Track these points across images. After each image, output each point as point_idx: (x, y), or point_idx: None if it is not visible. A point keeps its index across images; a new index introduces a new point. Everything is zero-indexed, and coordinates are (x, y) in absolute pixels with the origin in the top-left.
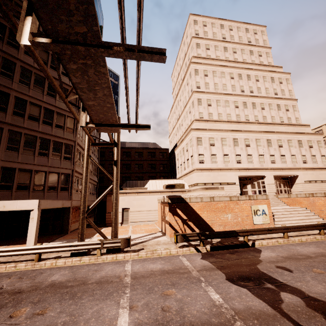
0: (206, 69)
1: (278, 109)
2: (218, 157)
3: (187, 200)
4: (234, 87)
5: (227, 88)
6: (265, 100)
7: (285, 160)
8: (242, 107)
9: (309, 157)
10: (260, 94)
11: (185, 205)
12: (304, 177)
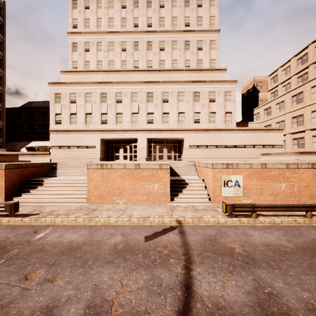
0: None
1: (186, 48)
2: (79, 116)
3: None
4: (125, 20)
5: (114, 24)
6: (167, 36)
7: (169, 119)
8: (132, 50)
9: (206, 115)
10: (161, 28)
11: None
12: (190, 140)
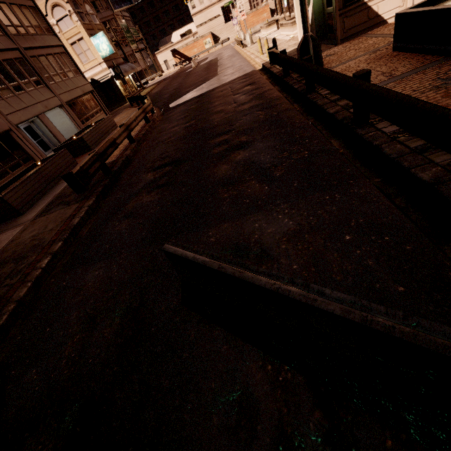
0: None
1: None
2: None
3: (178, 50)
4: None
5: None
6: None
7: None
8: None
9: None
10: None
11: (178, 52)
12: None
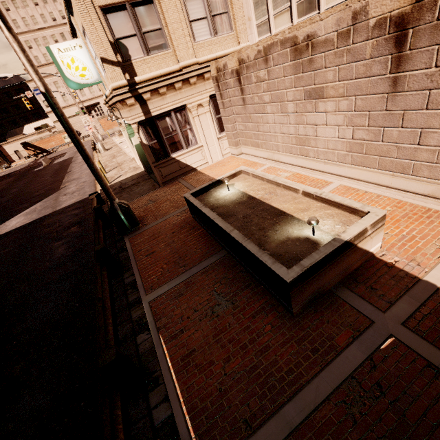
0: (3, 0)
1: None
2: (59, 98)
3: (30, 143)
4: (44, 17)
5: (38, 21)
6: None
7: None
8: (62, 40)
9: None
10: None
11: (30, 144)
12: None
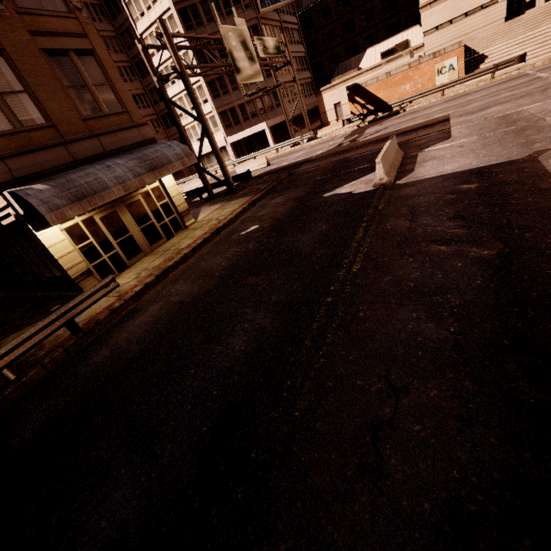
0: None
1: None
2: None
3: (363, 86)
4: None
5: None
6: None
7: None
8: None
9: None
10: None
11: (362, 90)
12: None
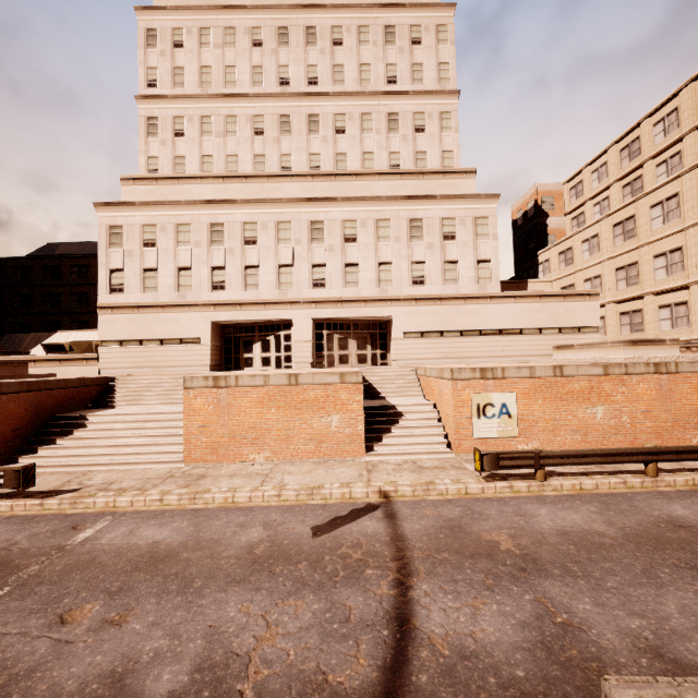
0: (181, 25)
1: (391, 128)
2: (163, 275)
3: None
4: (260, 72)
5: (237, 79)
6: (351, 104)
7: (358, 278)
8: (276, 132)
9: (438, 267)
10: (337, 88)
11: None
12: (406, 321)
